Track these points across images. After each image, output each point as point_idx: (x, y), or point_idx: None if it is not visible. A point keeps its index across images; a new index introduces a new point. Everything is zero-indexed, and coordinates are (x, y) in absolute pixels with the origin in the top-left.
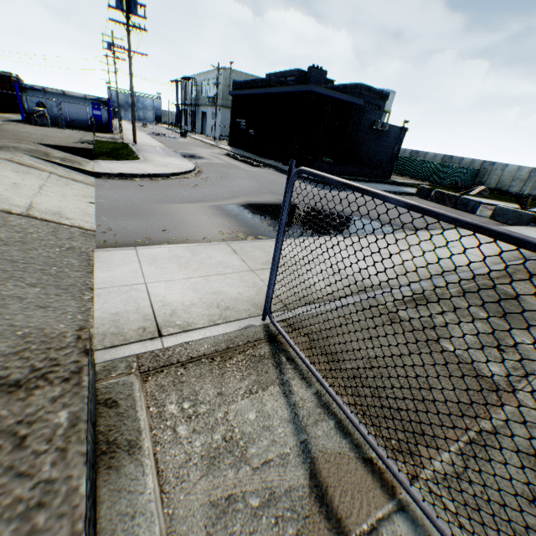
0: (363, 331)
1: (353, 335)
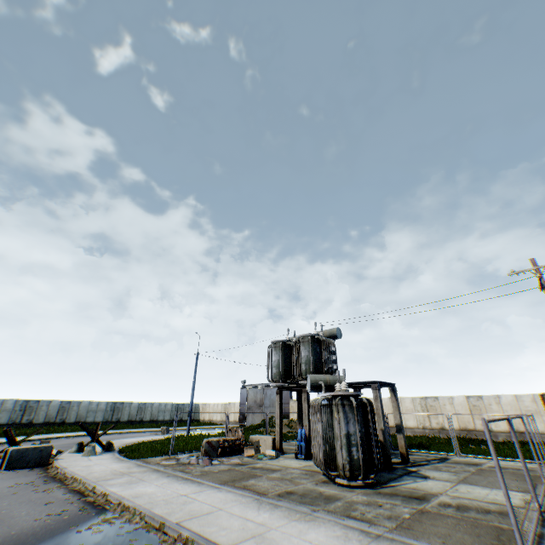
0: (446, 536)
1: (459, 539)
